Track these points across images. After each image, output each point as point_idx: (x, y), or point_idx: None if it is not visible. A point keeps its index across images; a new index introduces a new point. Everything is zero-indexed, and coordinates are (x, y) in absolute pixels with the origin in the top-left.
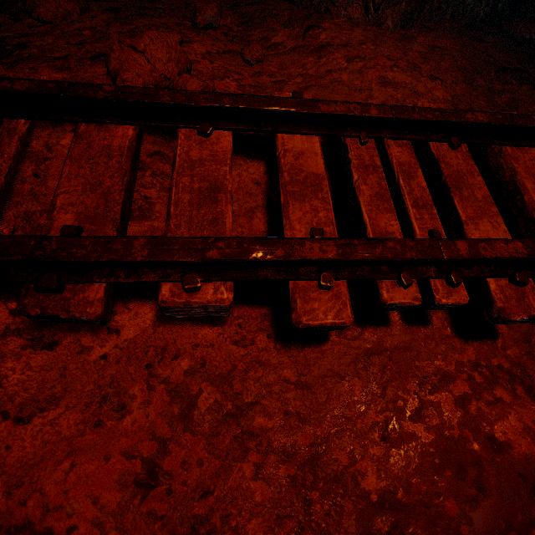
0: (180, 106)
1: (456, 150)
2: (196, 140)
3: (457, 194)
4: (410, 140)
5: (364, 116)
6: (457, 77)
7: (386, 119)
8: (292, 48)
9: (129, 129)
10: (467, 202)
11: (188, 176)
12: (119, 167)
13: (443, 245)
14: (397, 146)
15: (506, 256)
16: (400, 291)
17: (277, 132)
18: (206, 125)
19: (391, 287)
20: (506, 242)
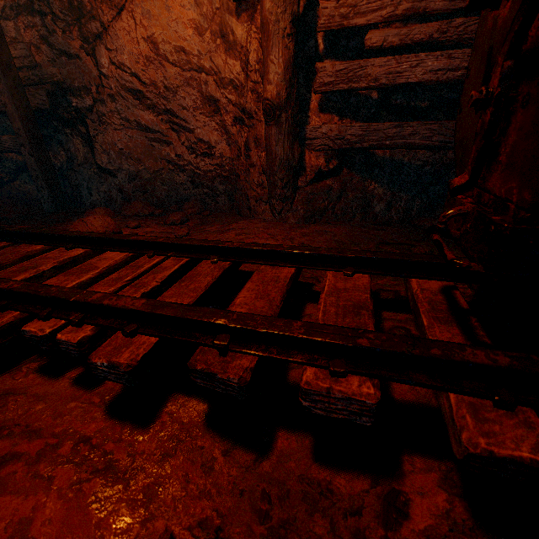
0: (64, 236)
1: (215, 264)
2: (61, 251)
3: (176, 283)
4: (187, 258)
5: (153, 241)
6: (330, 245)
7: (167, 244)
8: (212, 231)
9: (40, 246)
10: (176, 288)
11: (31, 262)
12: (9, 257)
13: (86, 293)
14: (172, 260)
15: (120, 305)
16: (40, 323)
17: (107, 250)
18: (71, 245)
19: (38, 321)
20: (134, 299)
